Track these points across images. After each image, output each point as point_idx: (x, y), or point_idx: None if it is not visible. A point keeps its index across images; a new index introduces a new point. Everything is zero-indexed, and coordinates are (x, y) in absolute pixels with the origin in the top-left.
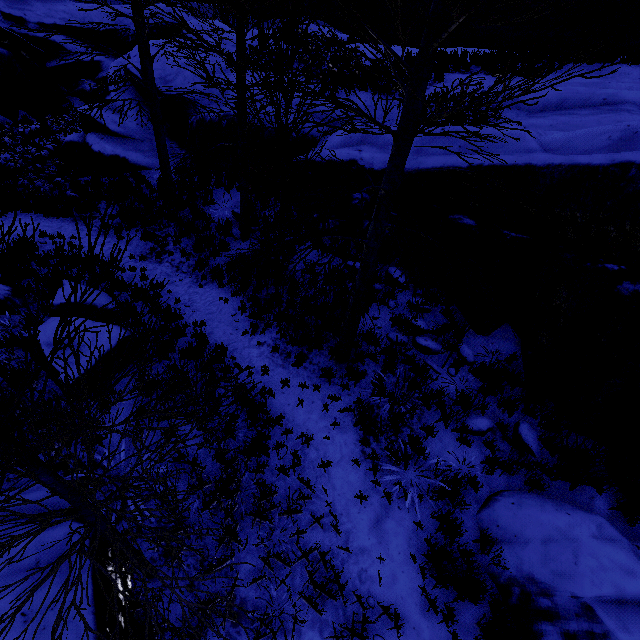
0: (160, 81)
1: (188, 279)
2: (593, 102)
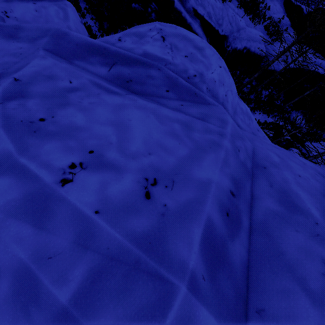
0: (218, 25)
1: (252, 114)
2: (285, 23)
